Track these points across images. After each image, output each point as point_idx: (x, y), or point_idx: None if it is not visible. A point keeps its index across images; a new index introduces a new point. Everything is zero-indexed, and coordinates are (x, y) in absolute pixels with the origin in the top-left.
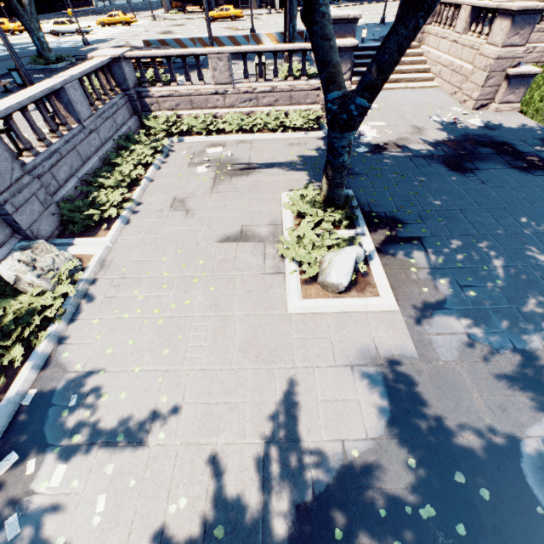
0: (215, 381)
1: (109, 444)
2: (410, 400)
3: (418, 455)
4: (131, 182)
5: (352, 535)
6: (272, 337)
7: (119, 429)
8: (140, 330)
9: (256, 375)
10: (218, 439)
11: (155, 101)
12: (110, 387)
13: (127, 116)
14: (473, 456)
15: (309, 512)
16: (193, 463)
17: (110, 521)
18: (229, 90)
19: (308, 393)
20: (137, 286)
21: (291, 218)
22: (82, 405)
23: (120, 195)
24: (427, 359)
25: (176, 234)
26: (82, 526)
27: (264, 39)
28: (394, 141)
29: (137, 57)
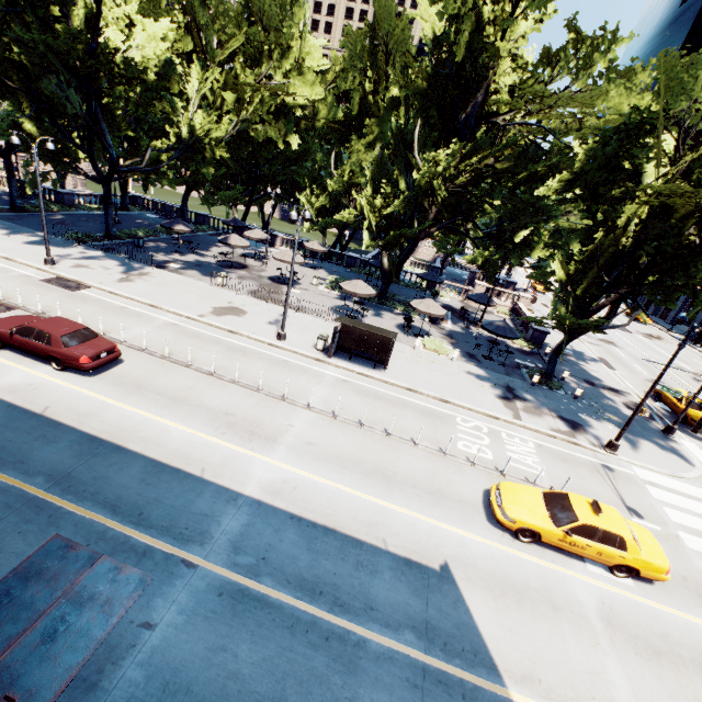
0: None
1: None
2: None
3: None
4: None
5: None
6: None
7: None
8: None
9: None
10: None
11: None
12: None
13: None
14: None
15: None
16: None
17: None
18: None
19: None
20: None
21: None
22: None
23: None
24: None
25: None
26: None
27: None
28: None
29: None
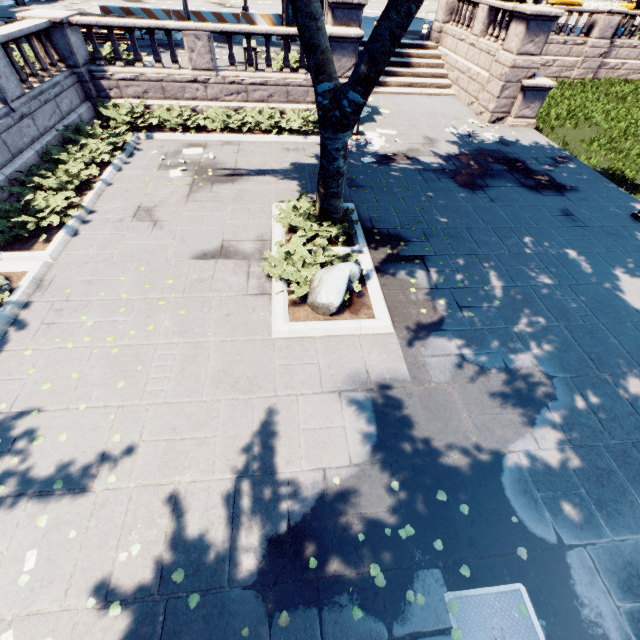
0: (181, 415)
1: (43, 493)
2: (398, 424)
3: (402, 477)
4: (81, 184)
5: (327, 562)
6: (252, 364)
7: (57, 476)
8: (88, 361)
9: (231, 406)
10: (181, 477)
11: (114, 85)
12: (47, 428)
13: (77, 102)
14: (457, 474)
15: (283, 545)
16: (150, 506)
17: (42, 579)
18: (211, 78)
19: (290, 423)
20: (85, 311)
21: (281, 233)
22: (8, 452)
23: (64, 200)
24: (420, 382)
25: (139, 249)
26: (4, 588)
27: (259, 21)
28: (404, 152)
29: (87, 24)
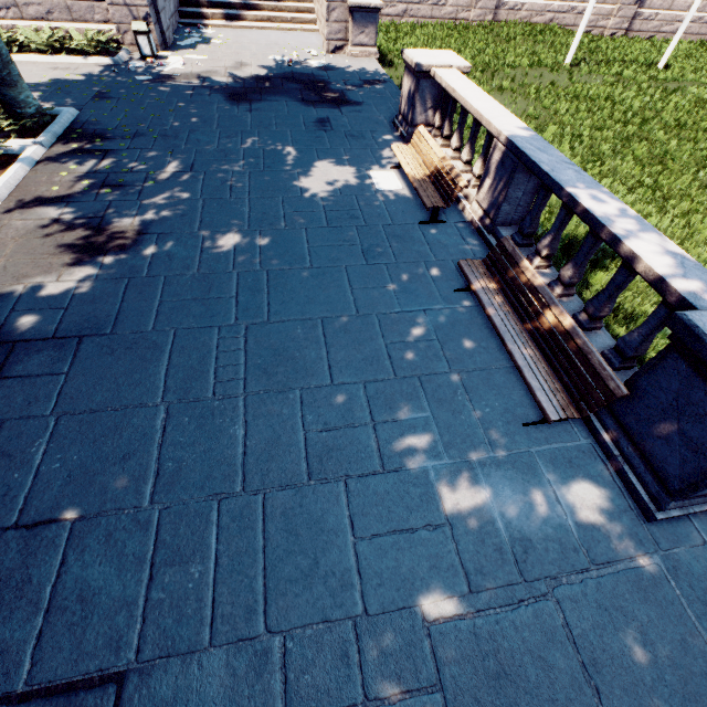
0: None
1: None
2: None
3: None
4: None
5: None
6: None
7: None
8: None
9: None
10: None
11: None
12: None
13: None
14: None
15: None
16: None
17: None
18: None
19: None
20: None
21: None
22: None
23: None
24: None
25: None
26: None
27: None
28: (197, 73)
29: None
